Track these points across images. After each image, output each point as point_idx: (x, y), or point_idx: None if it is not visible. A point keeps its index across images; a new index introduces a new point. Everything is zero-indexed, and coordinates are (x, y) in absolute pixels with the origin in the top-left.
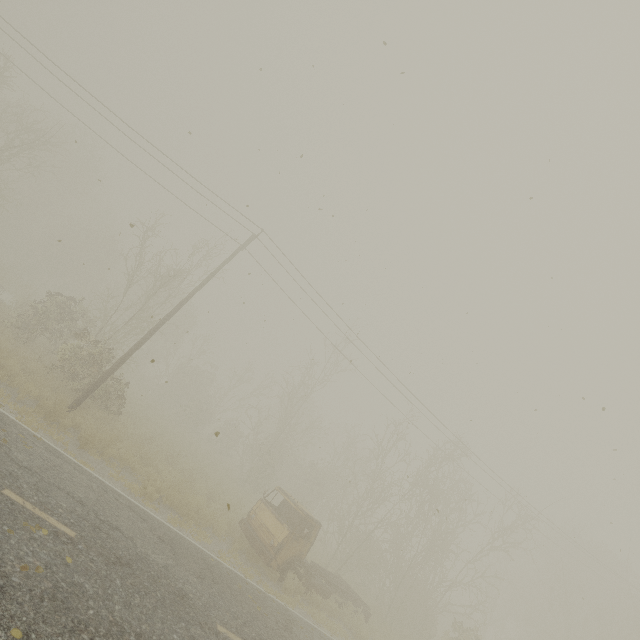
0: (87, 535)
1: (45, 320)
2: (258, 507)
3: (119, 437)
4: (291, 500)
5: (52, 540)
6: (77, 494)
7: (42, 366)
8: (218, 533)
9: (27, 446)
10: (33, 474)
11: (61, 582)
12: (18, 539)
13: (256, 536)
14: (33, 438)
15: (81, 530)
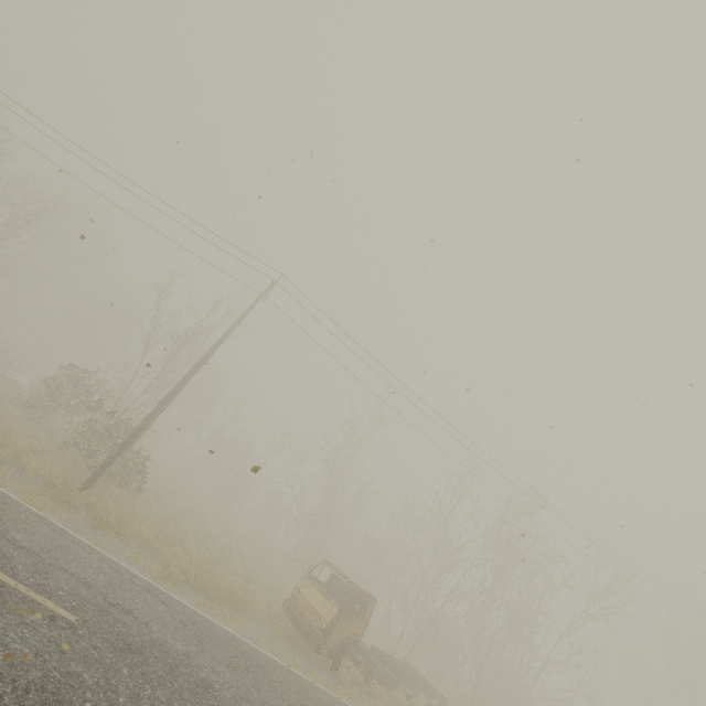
0: (91, 619)
1: (58, 396)
2: (302, 584)
3: (140, 516)
4: (339, 573)
5: (47, 625)
6: (83, 576)
7: (54, 444)
8: (257, 617)
9: (28, 526)
10: (31, 555)
11: (53, 671)
12: (5, 624)
13: (302, 618)
14: (37, 518)
15: (84, 614)
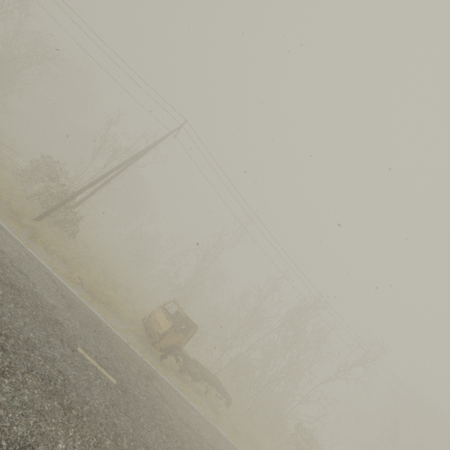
0: None
1: (37, 172)
2: (157, 310)
3: (67, 247)
4: (179, 307)
5: None
6: (2, 248)
7: (24, 194)
8: (122, 318)
9: None
10: None
11: None
12: None
13: (150, 327)
14: None
15: None
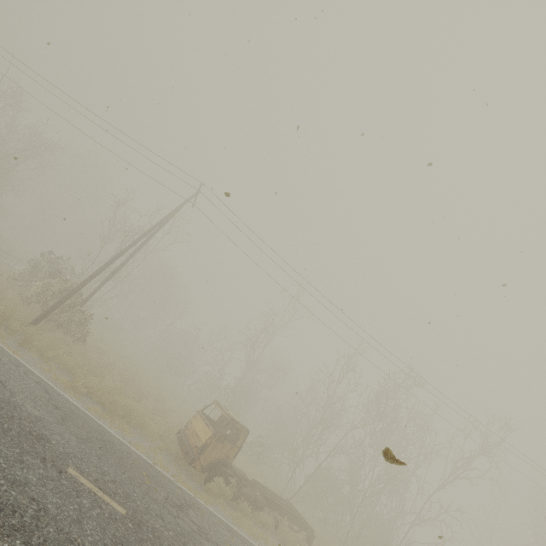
0: None
1: (37, 272)
2: (194, 418)
3: (74, 353)
4: (222, 408)
5: None
6: None
7: (19, 298)
8: (146, 434)
9: None
10: None
11: None
12: None
13: (186, 441)
14: None
15: None
